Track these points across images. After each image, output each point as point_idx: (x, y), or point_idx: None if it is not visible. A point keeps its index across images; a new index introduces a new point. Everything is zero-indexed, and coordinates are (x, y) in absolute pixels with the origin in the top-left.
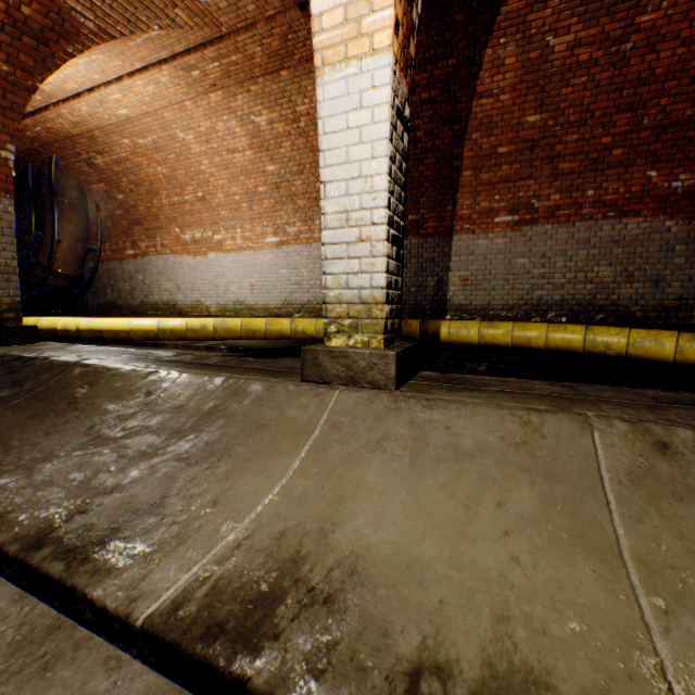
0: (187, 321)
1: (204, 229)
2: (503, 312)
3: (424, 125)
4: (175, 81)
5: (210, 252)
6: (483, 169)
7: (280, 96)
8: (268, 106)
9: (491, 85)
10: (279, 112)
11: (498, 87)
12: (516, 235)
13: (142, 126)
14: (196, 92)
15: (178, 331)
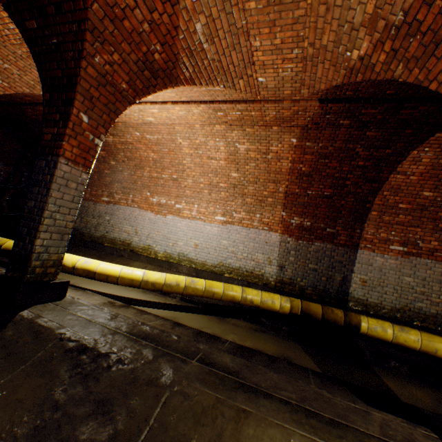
0: (165, 277)
1: (169, 198)
2: (391, 311)
3: (352, 178)
4: (202, 114)
5: (169, 214)
6: (386, 213)
7: (263, 138)
8: (251, 141)
9: (407, 169)
10: (257, 146)
11: (411, 171)
12: (404, 260)
13: (155, 128)
14: (209, 122)
15: (157, 284)
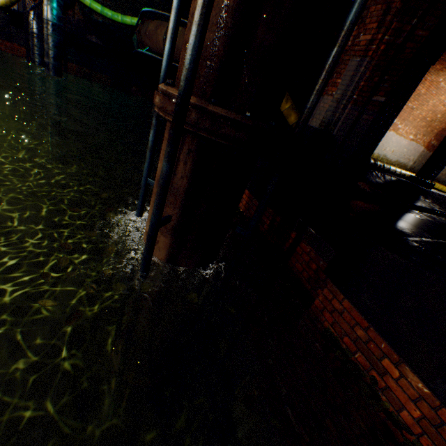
0: None
1: (398, 120)
2: None
3: None
4: None
5: (392, 131)
6: None
7: None
8: None
9: None
10: None
11: None
12: None
13: None
14: None
15: None
